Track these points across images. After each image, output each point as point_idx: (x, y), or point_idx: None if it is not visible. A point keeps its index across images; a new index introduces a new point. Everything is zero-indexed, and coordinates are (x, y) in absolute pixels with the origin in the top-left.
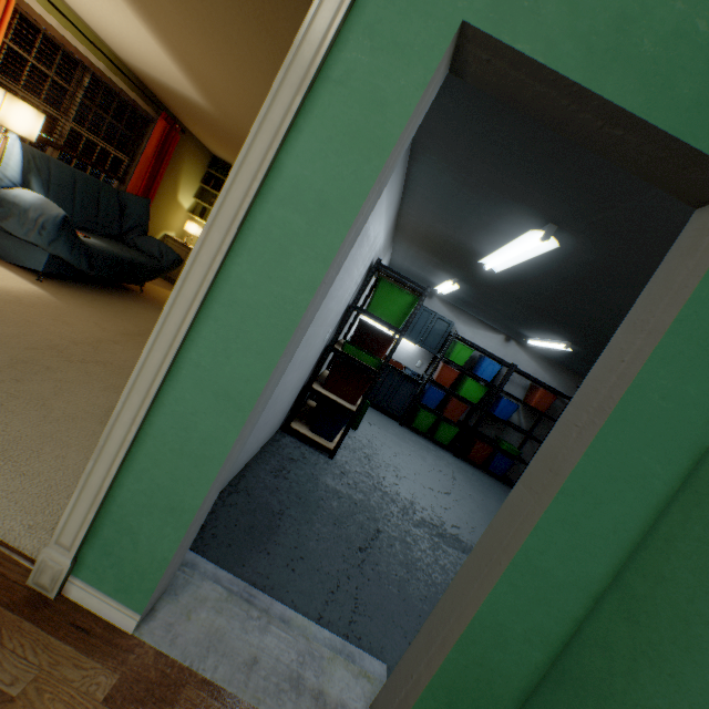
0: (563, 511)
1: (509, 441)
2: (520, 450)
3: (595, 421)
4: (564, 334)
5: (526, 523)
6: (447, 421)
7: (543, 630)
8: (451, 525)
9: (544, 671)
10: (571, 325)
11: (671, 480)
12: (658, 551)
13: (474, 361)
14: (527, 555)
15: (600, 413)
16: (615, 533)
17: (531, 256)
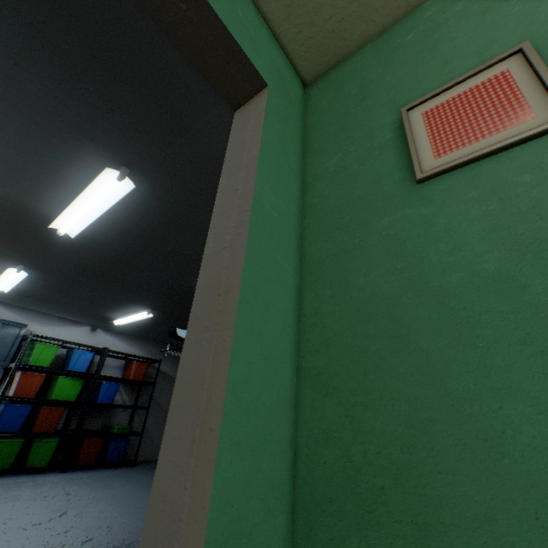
0: (249, 322)
1: (119, 423)
2: (131, 426)
3: (241, 231)
4: (145, 301)
5: (221, 357)
6: (41, 437)
7: (275, 481)
8: (81, 544)
9: (291, 536)
10: (150, 288)
11: (295, 274)
12: (314, 325)
13: (63, 359)
14: (237, 392)
15: (242, 224)
16: (285, 331)
17: (110, 205)
